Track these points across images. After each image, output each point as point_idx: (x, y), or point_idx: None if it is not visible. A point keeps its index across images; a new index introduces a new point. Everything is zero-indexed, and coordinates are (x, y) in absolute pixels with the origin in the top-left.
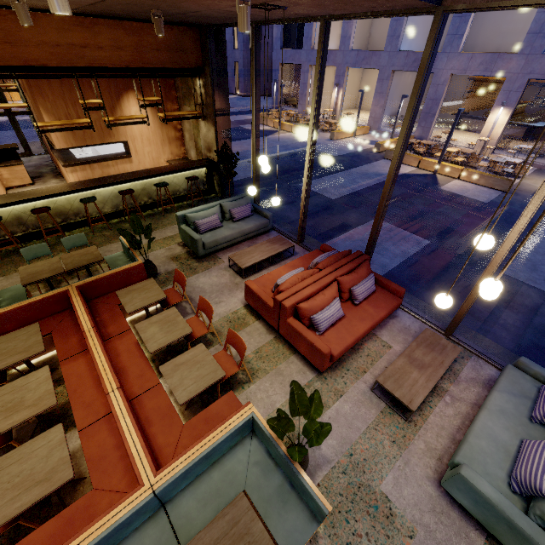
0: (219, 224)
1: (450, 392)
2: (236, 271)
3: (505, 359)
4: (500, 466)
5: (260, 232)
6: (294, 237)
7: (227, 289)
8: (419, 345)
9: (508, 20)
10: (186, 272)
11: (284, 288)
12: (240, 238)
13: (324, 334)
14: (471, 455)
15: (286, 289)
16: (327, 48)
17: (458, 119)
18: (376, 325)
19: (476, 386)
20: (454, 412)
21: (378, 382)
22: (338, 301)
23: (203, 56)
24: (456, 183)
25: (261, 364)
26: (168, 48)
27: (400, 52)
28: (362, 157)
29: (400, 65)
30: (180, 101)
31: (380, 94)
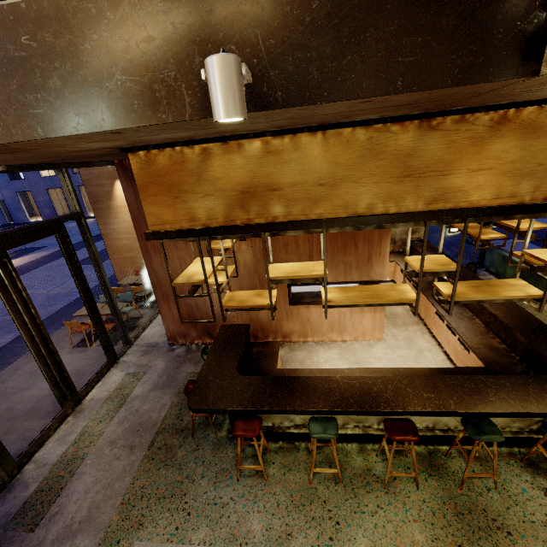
0: None
1: None
2: None
3: None
4: None
5: None
6: None
7: None
8: None
9: None
10: None
11: None
12: None
13: None
14: None
15: None
16: None
17: None
18: None
19: None
20: None
21: None
22: None
23: None
24: None
25: None
26: None
27: None
28: None
29: None
30: None
31: None
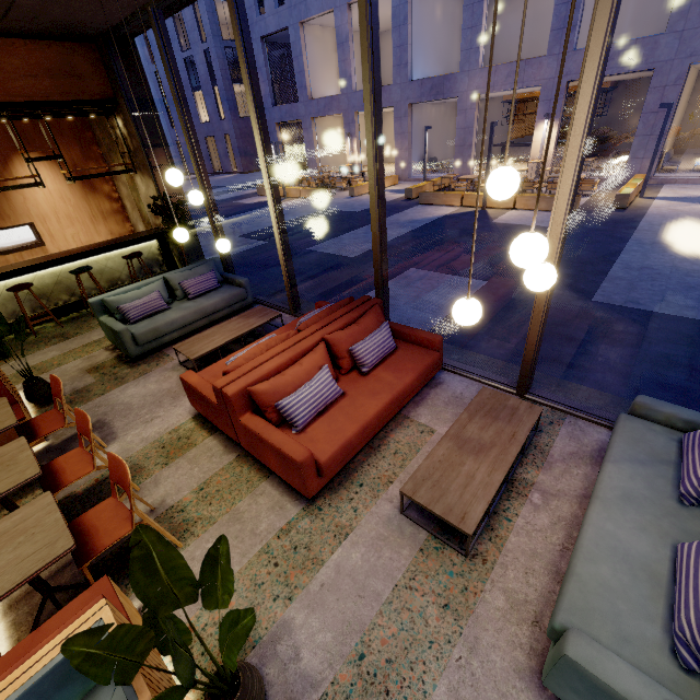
0: (162, 305)
1: (539, 484)
2: (190, 368)
3: (618, 412)
4: (646, 613)
5: (235, 310)
6: (287, 306)
7: (170, 396)
8: (473, 415)
9: (529, 30)
10: (106, 386)
11: (232, 367)
12: (202, 322)
13: (307, 429)
14: (585, 602)
15: (236, 369)
16: (243, 4)
17: (503, 150)
18: (402, 400)
19: (580, 464)
20: (550, 520)
21: (404, 495)
22: (325, 369)
23: (112, 82)
24: (512, 213)
25: (205, 509)
26: (49, 72)
27: (413, 81)
28: (391, 207)
29: (416, 96)
30: (108, 159)
31: (401, 136)
